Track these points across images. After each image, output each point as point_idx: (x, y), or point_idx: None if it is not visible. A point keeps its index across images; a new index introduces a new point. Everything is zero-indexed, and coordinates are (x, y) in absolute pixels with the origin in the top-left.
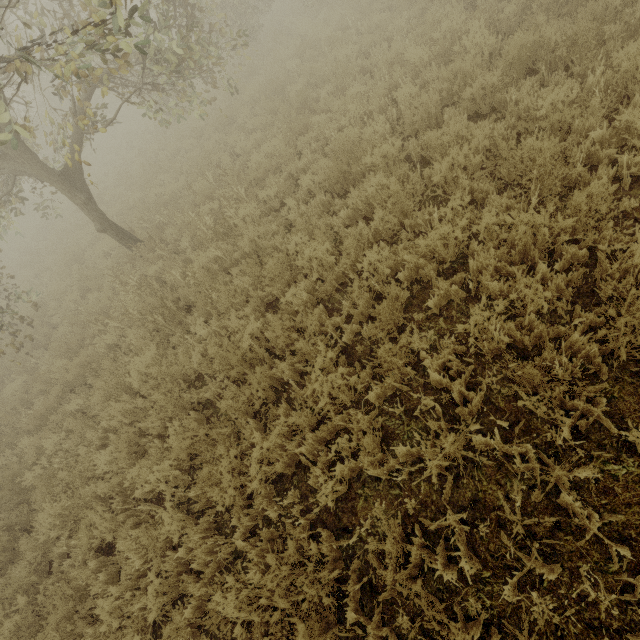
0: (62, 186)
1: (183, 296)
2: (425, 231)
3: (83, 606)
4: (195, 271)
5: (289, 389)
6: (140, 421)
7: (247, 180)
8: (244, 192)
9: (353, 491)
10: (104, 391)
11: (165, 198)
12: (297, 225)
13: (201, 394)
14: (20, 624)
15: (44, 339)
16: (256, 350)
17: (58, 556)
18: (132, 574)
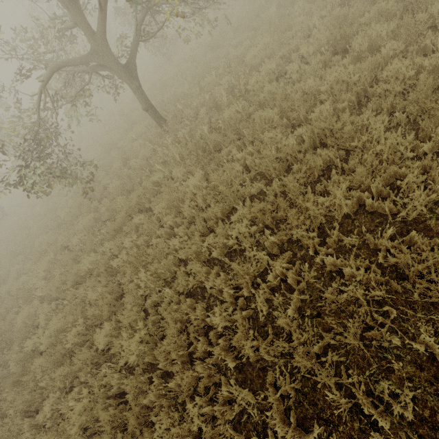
0: (125, 75)
1: (213, 141)
2: (433, 48)
3: (189, 325)
4: (225, 119)
5: (327, 173)
6: (194, 220)
7: (248, 66)
8: (243, 77)
9: (421, 217)
10: (166, 202)
11: (177, 96)
12: (306, 75)
13: (249, 190)
14: (142, 339)
15: (99, 194)
16: (302, 145)
17: (150, 306)
18: (227, 299)
